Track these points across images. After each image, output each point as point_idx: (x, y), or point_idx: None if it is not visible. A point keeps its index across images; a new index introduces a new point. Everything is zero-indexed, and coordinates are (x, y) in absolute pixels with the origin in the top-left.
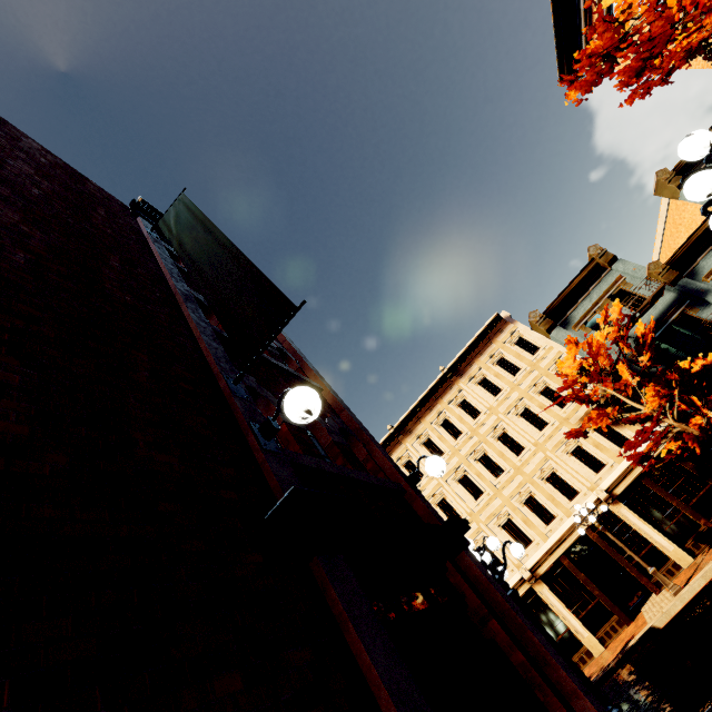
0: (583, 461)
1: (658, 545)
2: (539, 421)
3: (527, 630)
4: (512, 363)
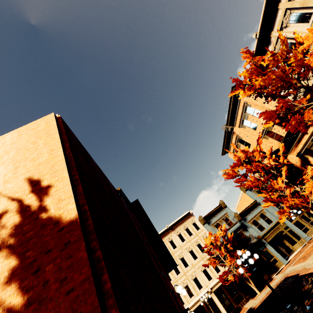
0: (206, 275)
1: (222, 312)
2: (195, 256)
3: None
4: (190, 231)
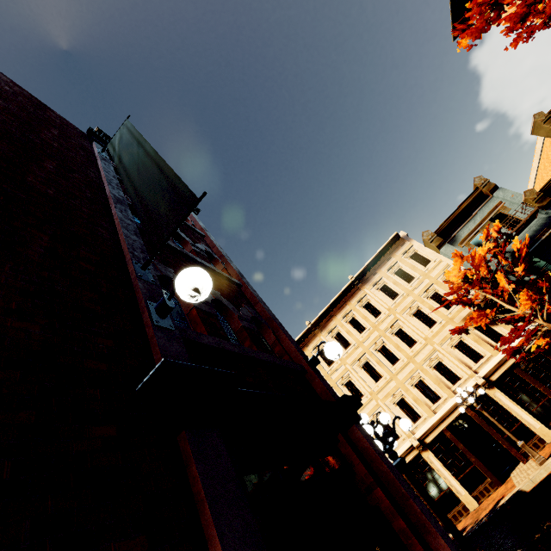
0: (465, 353)
1: (526, 423)
2: (428, 320)
3: (410, 499)
4: (407, 273)
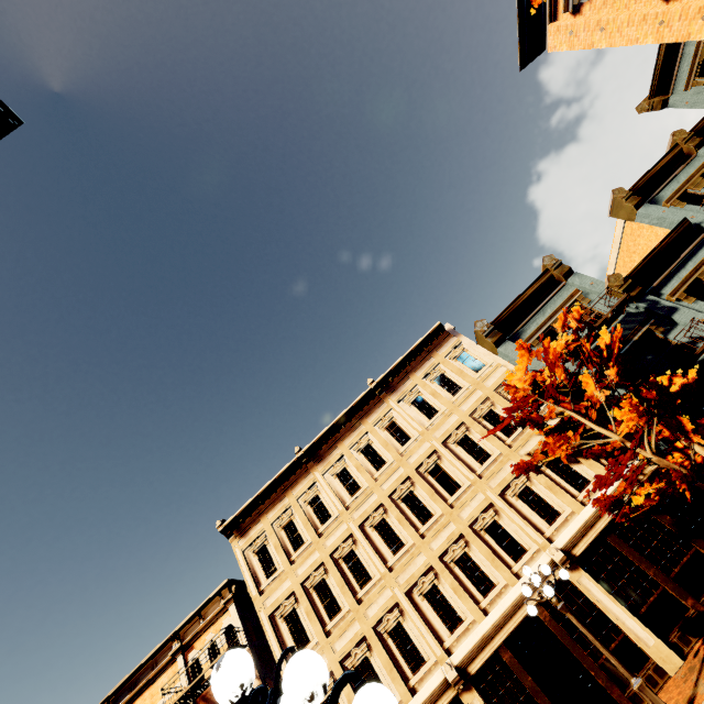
0: (533, 507)
1: (632, 636)
2: (480, 452)
3: None
4: (452, 380)
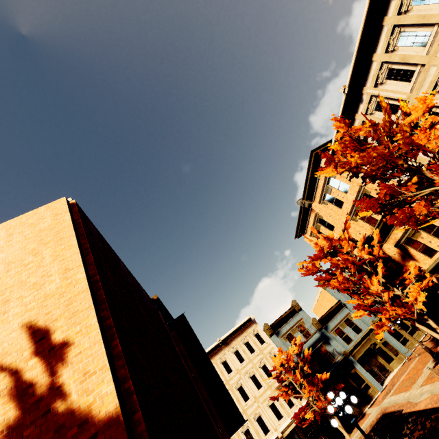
0: (274, 412)
1: None
2: (258, 383)
3: None
4: (252, 346)
